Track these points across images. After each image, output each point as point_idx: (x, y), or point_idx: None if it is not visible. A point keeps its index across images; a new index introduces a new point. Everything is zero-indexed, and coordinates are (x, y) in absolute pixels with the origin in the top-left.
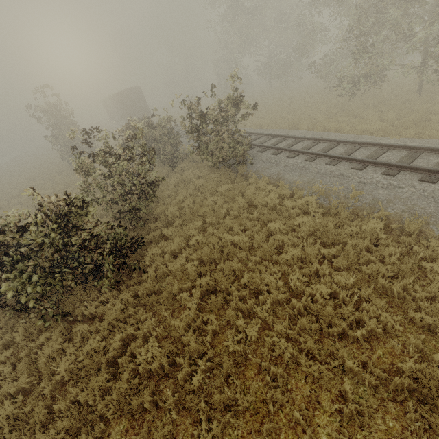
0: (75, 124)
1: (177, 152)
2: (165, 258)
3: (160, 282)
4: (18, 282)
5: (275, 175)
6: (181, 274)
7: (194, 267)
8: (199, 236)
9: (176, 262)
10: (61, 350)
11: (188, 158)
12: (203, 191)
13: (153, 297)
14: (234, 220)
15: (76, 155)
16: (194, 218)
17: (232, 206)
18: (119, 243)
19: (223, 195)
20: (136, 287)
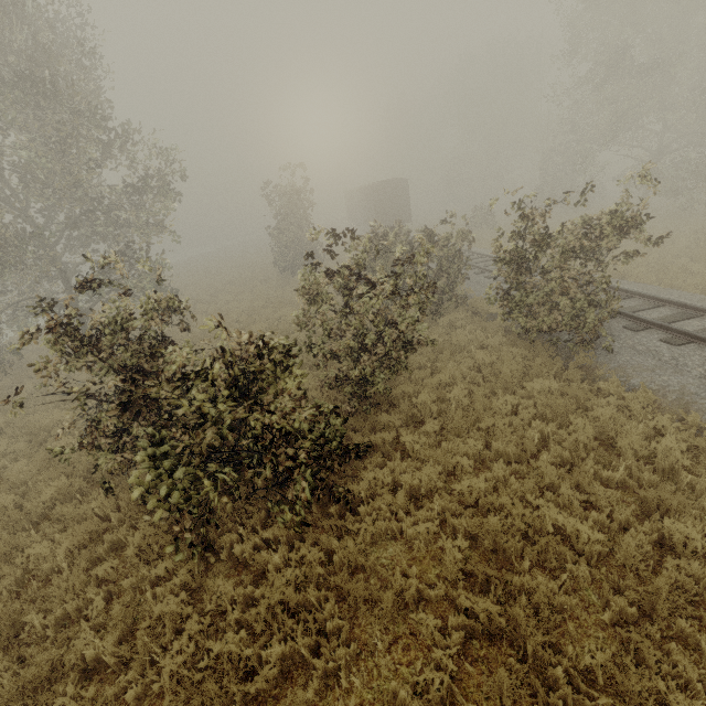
0: (304, 219)
1: (450, 291)
2: (398, 498)
3: (378, 546)
4: (158, 468)
5: (673, 391)
6: (422, 549)
7: (460, 553)
8: (477, 480)
9: (418, 517)
10: (179, 612)
11: (465, 304)
12: (491, 377)
13: (361, 586)
14: (562, 469)
15: (303, 269)
16: (467, 430)
17: (555, 430)
18: (329, 445)
19: (534, 398)
20: (331, 539)
